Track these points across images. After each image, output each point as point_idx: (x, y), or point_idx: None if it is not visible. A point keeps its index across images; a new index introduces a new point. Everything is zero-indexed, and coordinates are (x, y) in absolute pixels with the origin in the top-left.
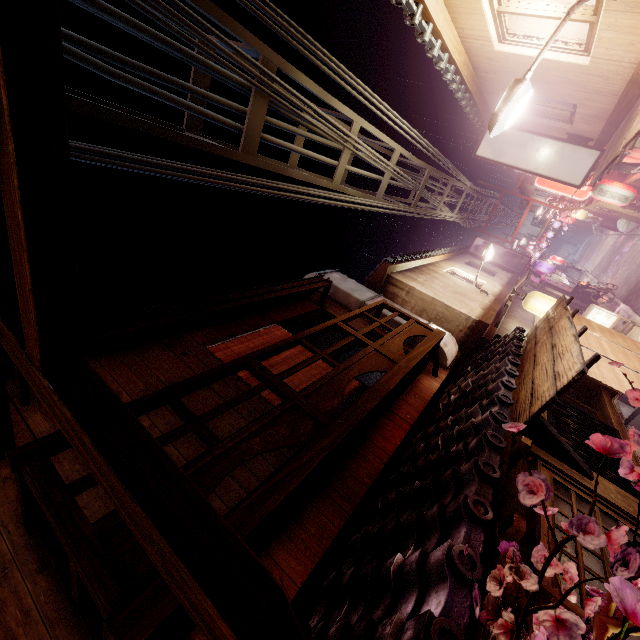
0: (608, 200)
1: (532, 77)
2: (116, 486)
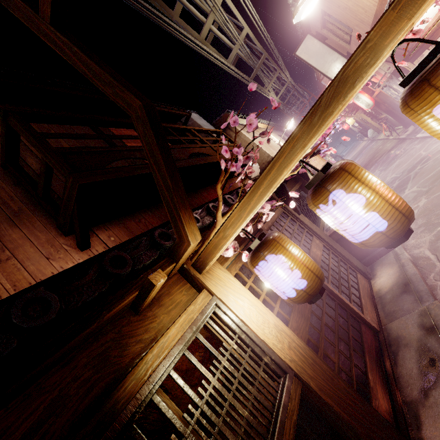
0: (360, 104)
1: None
2: (93, 66)
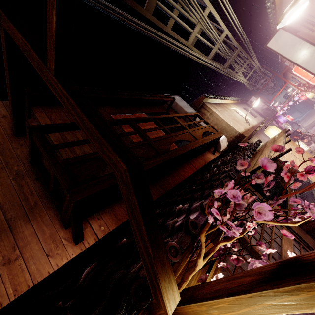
0: None
1: None
2: (84, 119)
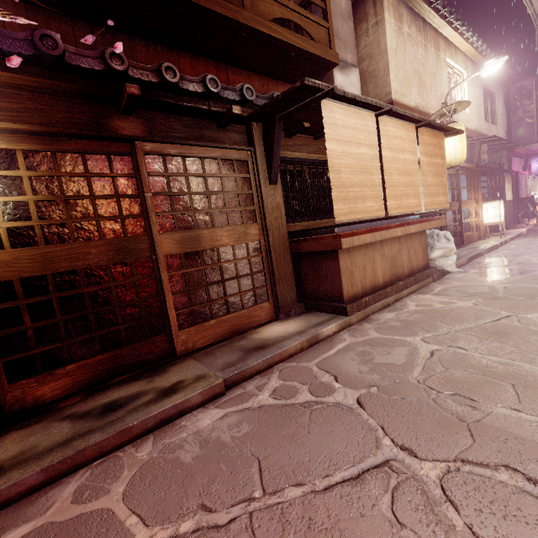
0: None
1: None
2: None
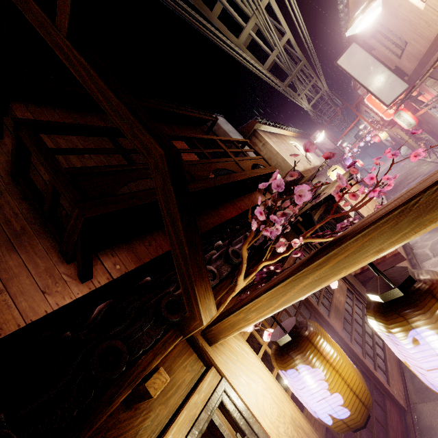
0: (400, 123)
1: (389, 9)
2: (110, 96)
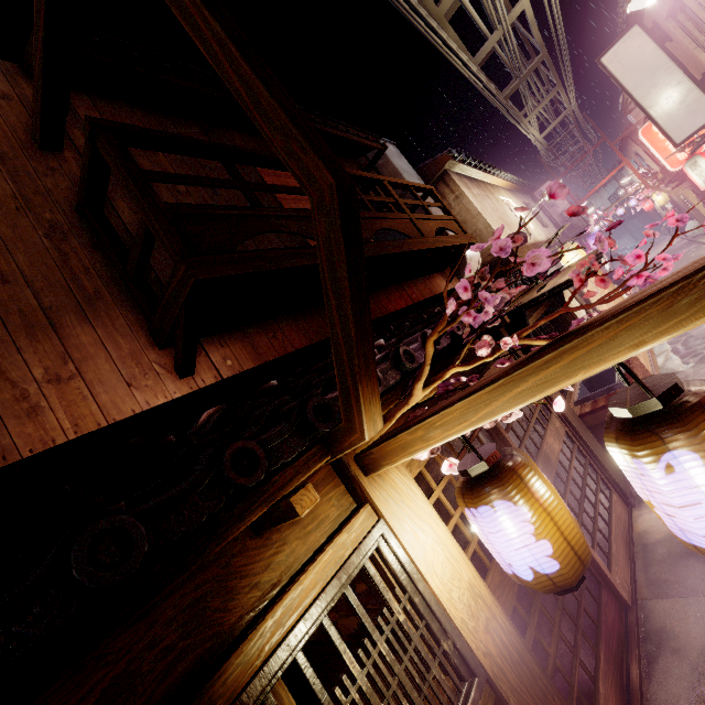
0: (694, 177)
1: None
2: (258, 88)
